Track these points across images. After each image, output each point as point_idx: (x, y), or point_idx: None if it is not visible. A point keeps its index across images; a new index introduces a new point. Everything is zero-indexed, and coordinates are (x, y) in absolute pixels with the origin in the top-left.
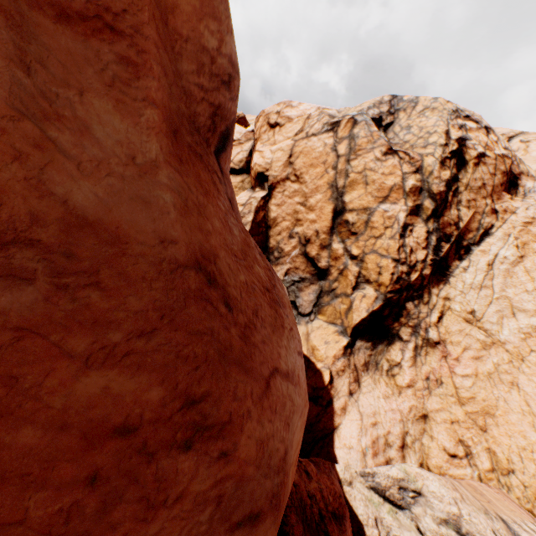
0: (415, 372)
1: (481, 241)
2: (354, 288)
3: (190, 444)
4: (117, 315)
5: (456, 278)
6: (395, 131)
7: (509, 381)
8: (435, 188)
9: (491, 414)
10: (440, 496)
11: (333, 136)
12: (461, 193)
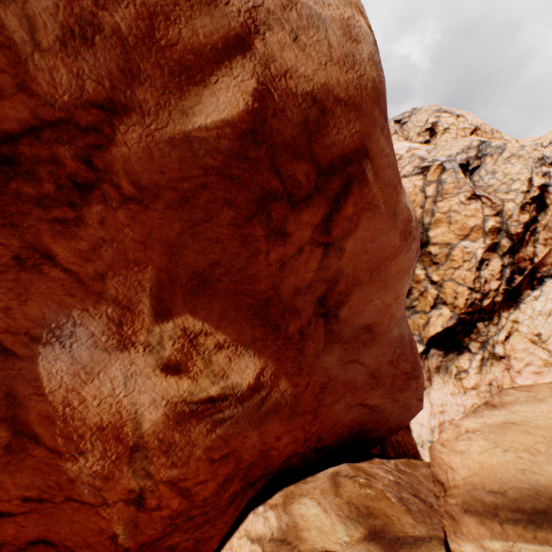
0: (480, 378)
1: None
2: (432, 307)
3: (413, 379)
4: (405, 353)
5: (526, 305)
6: (480, 174)
7: None
8: (512, 230)
9: None
10: None
11: (422, 178)
12: (538, 232)
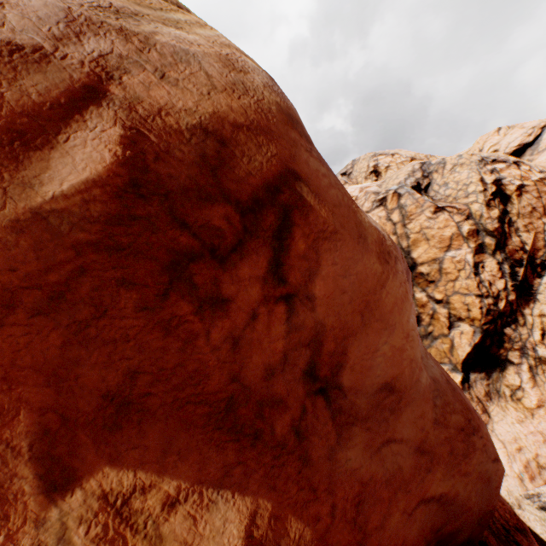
0: (539, 391)
1: None
2: (449, 328)
3: (473, 433)
4: (448, 400)
5: (543, 294)
6: (434, 189)
7: None
8: (489, 227)
9: None
10: None
11: (384, 209)
12: (514, 221)
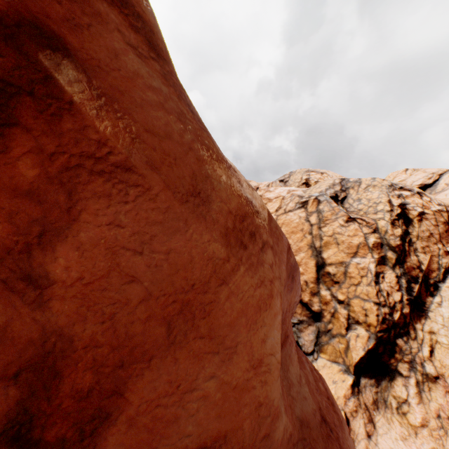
0: (424, 409)
1: (445, 278)
2: (347, 328)
3: None
4: None
5: (434, 312)
6: (349, 202)
7: None
8: (392, 243)
9: None
10: None
11: (304, 210)
12: (414, 242)
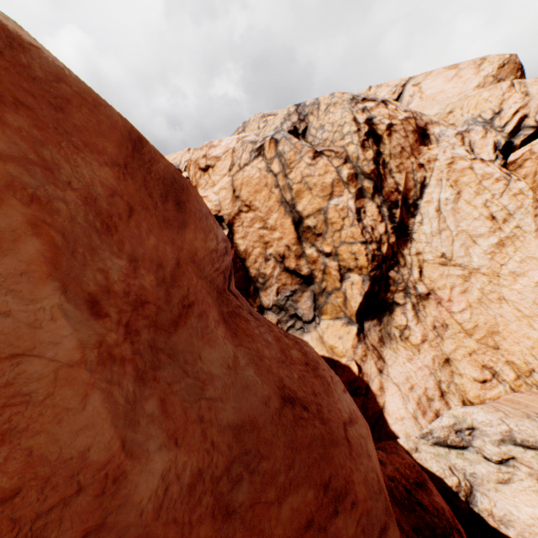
0: (423, 326)
1: (423, 194)
2: (341, 280)
3: (336, 510)
4: (276, 466)
5: (418, 233)
6: (312, 133)
7: (496, 298)
8: (366, 169)
9: (496, 332)
10: (489, 422)
11: (263, 159)
12: (388, 163)
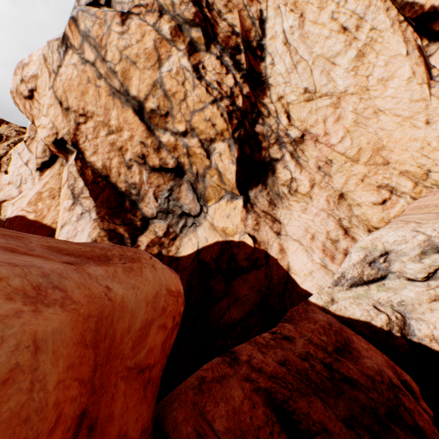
0: (307, 172)
1: (265, 31)
2: (208, 156)
3: None
4: None
5: (273, 76)
6: (118, 0)
7: (372, 113)
8: (188, 15)
9: (381, 148)
10: (402, 238)
11: (73, 51)
12: (213, 3)
